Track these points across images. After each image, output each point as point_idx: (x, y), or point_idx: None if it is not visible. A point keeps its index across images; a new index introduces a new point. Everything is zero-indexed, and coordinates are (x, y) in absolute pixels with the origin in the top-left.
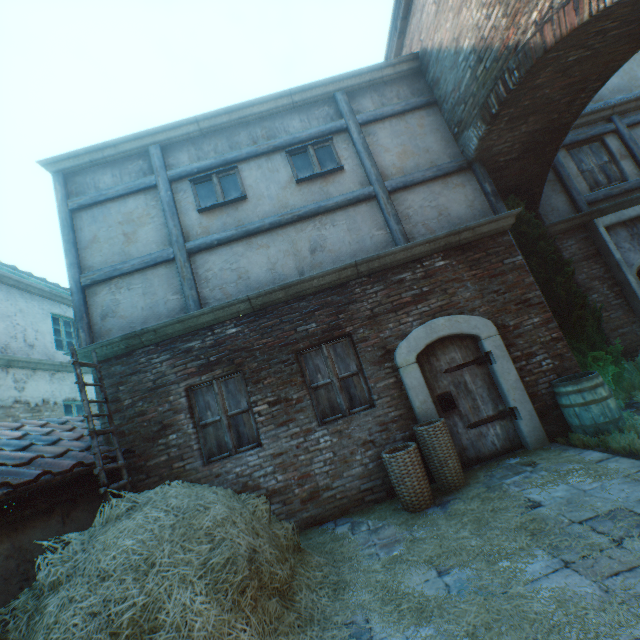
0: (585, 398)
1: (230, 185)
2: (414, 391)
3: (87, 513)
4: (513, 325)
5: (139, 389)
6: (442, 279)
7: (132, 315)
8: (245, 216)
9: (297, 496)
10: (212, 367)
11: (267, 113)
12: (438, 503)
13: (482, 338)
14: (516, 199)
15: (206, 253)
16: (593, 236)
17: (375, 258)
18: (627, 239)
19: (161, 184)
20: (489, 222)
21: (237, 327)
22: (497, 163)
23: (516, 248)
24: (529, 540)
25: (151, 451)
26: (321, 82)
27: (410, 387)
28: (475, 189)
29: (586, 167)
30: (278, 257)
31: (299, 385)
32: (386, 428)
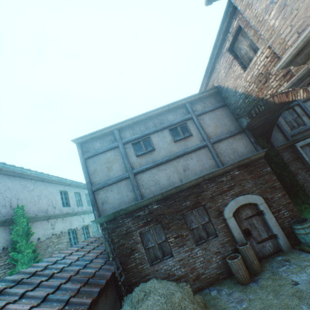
0: (305, 231)
1: (147, 144)
2: (233, 229)
3: (110, 292)
4: (270, 197)
5: (120, 234)
6: (238, 179)
7: (114, 202)
8: (155, 157)
9: (191, 278)
10: (149, 223)
11: (159, 113)
12: (253, 280)
13: (258, 204)
14: (262, 138)
15: (141, 173)
16: (295, 150)
17: (211, 173)
18: (309, 151)
19: (120, 146)
20: (255, 155)
21: (157, 205)
22: (253, 128)
23: (267, 164)
24: (298, 301)
25: (128, 261)
26: (180, 100)
27: (232, 227)
28: (246, 140)
29: (288, 120)
30: (170, 174)
31: (185, 229)
32: (224, 245)
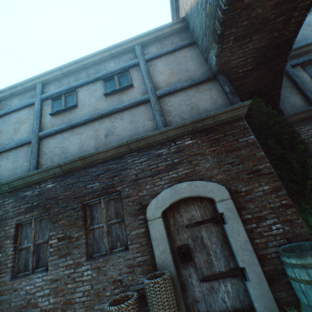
0: (311, 276)
1: (70, 100)
2: (156, 241)
3: None
4: (245, 191)
5: None
6: (189, 153)
7: (4, 174)
8: (74, 116)
9: None
10: (33, 209)
11: (97, 61)
12: None
13: (216, 201)
14: (258, 98)
15: (49, 138)
16: None
17: (140, 139)
18: None
19: (37, 102)
20: (225, 111)
21: (53, 183)
22: (237, 74)
23: (249, 130)
24: None
25: None
26: (126, 41)
27: (154, 237)
28: (218, 91)
29: None
30: (86, 139)
31: (80, 227)
32: (133, 270)
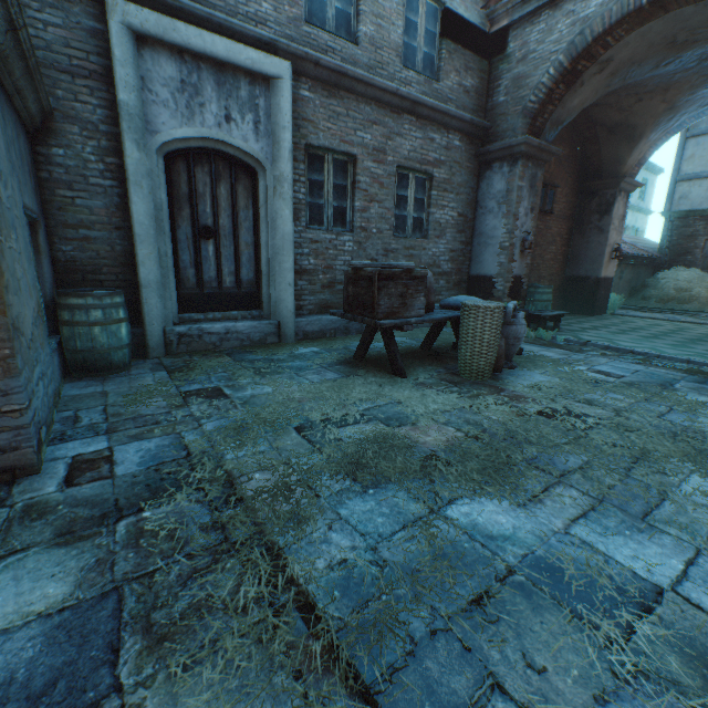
0: None
1: None
2: None
3: (647, 272)
4: None
5: (681, 234)
6: None
7: (694, 200)
8: None
9: None
10: None
11: None
12: None
13: None
14: None
15: None
16: None
17: None
18: None
19: None
20: None
21: None
22: None
23: None
24: None
25: (675, 260)
26: None
27: None
28: None
29: None
30: None
31: None
32: None
